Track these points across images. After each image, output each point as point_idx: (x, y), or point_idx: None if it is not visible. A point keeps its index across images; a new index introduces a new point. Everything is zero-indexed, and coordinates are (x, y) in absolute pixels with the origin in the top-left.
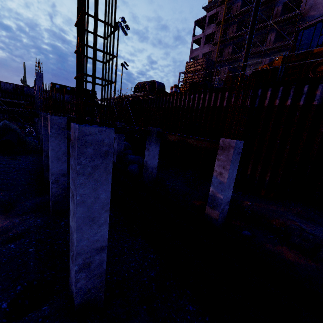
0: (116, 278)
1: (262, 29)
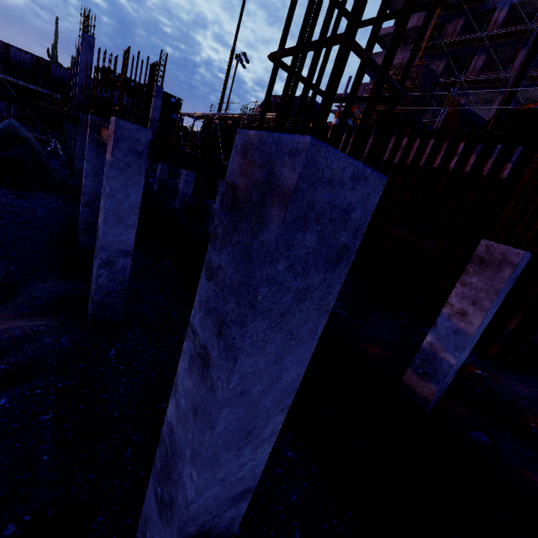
0: None
1: (512, 37)
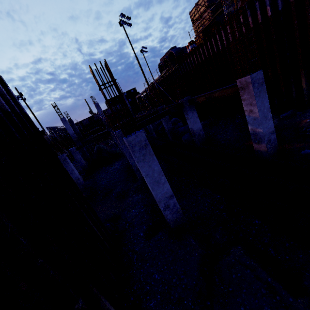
0: (196, 215)
1: None
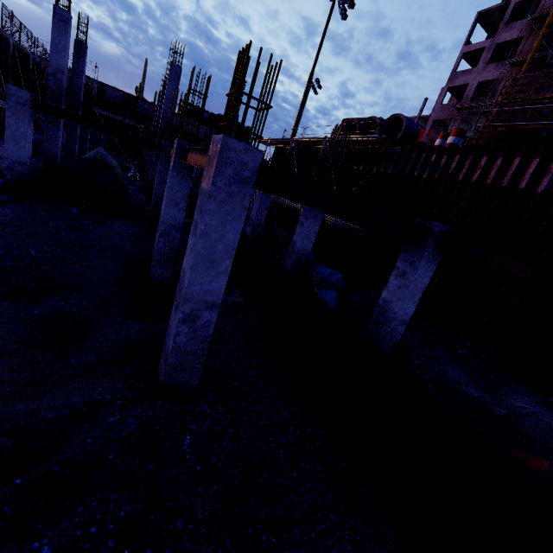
0: None
1: None
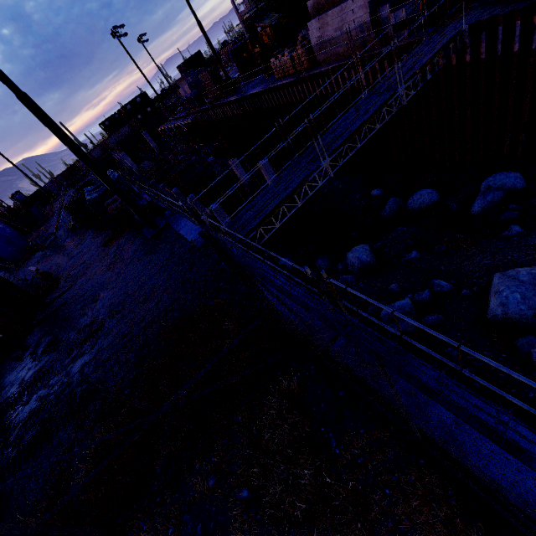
0: None
1: None
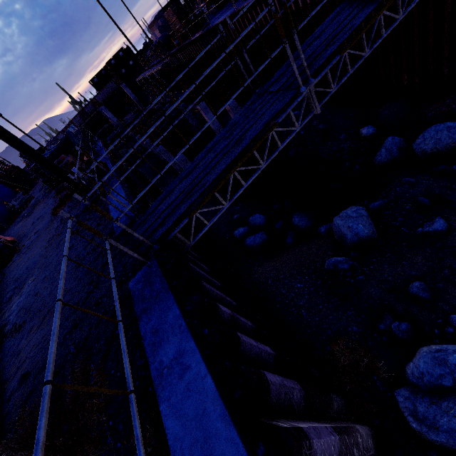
0: None
1: None
